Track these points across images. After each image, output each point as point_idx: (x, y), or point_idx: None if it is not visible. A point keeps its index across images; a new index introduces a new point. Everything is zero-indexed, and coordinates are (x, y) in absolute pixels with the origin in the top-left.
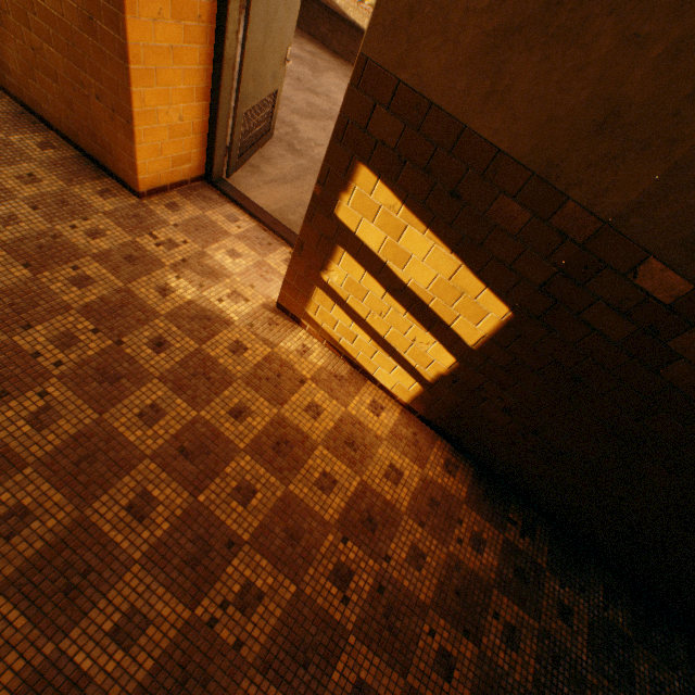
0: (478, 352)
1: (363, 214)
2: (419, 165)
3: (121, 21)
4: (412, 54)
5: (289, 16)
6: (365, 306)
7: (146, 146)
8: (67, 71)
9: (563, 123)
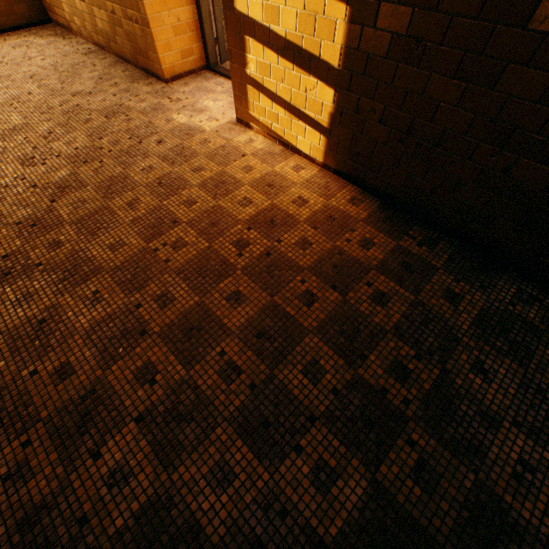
0: (343, 70)
1: None
2: None
3: None
4: None
5: None
6: (273, 81)
7: (161, 43)
8: (123, 15)
9: None
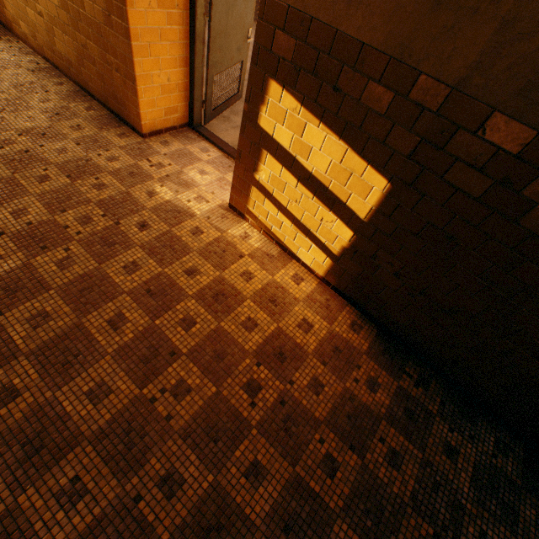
0: (369, 224)
1: (276, 120)
2: (309, 71)
3: (124, 12)
4: None
5: (247, 4)
6: (285, 196)
7: (145, 100)
8: (100, 56)
9: (407, 7)
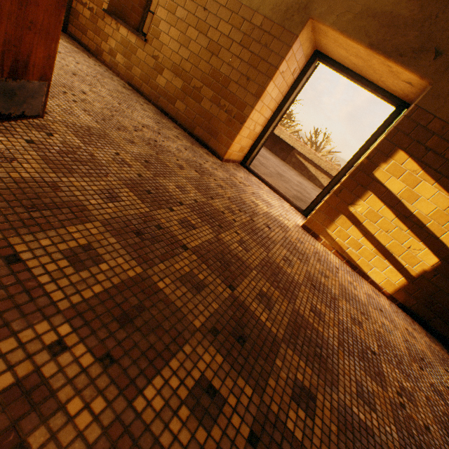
0: None
1: (392, 174)
2: (438, 152)
3: (267, 81)
4: (445, 107)
5: None
6: (376, 226)
7: (240, 136)
8: (212, 98)
9: None
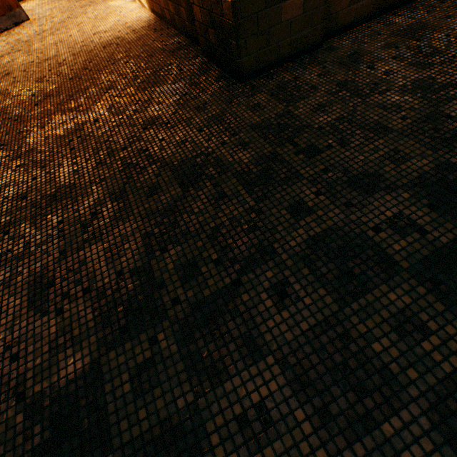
0: None
1: None
2: None
3: None
4: None
5: None
6: None
7: None
8: None
9: None
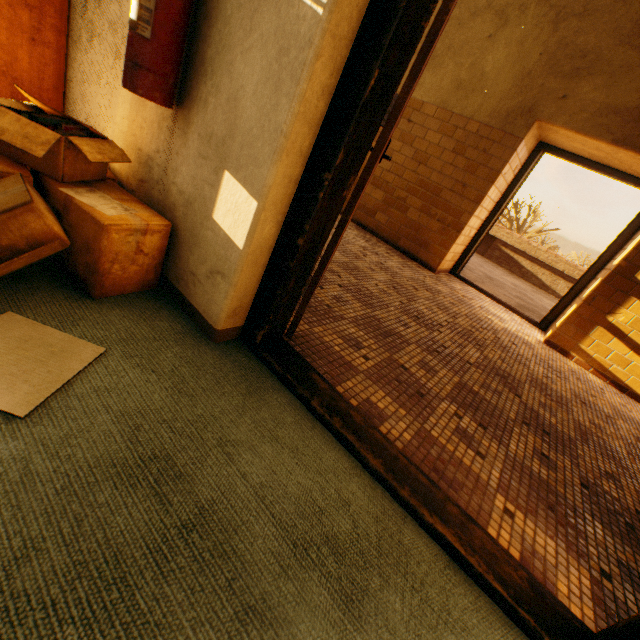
0: None
1: None
2: None
3: (488, 186)
4: None
5: None
6: None
7: (455, 244)
8: (420, 207)
9: None
